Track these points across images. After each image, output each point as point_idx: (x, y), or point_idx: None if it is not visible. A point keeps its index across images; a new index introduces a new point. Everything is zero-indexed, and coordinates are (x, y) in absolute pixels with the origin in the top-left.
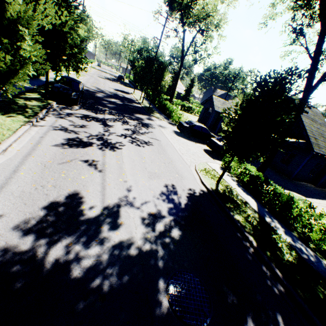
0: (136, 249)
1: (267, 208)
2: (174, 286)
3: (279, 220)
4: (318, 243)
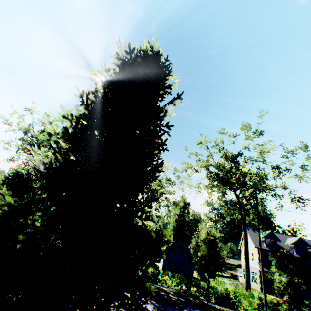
0: (156, 309)
1: (151, 281)
2: (170, 310)
3: (158, 284)
4: (170, 285)
